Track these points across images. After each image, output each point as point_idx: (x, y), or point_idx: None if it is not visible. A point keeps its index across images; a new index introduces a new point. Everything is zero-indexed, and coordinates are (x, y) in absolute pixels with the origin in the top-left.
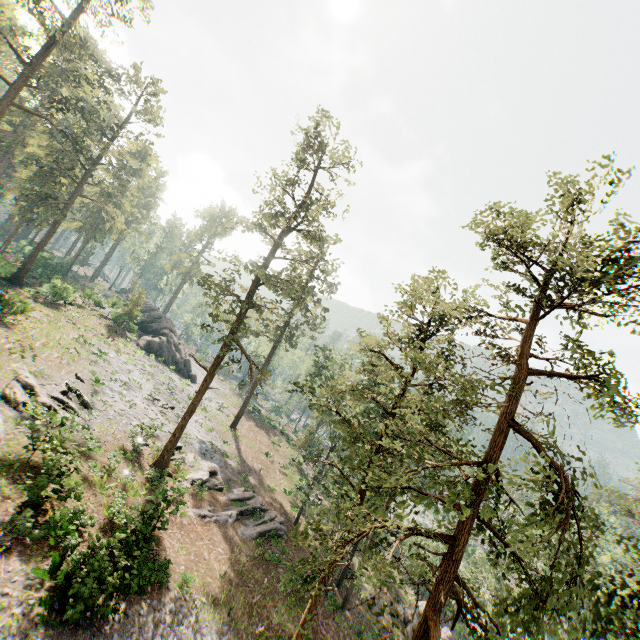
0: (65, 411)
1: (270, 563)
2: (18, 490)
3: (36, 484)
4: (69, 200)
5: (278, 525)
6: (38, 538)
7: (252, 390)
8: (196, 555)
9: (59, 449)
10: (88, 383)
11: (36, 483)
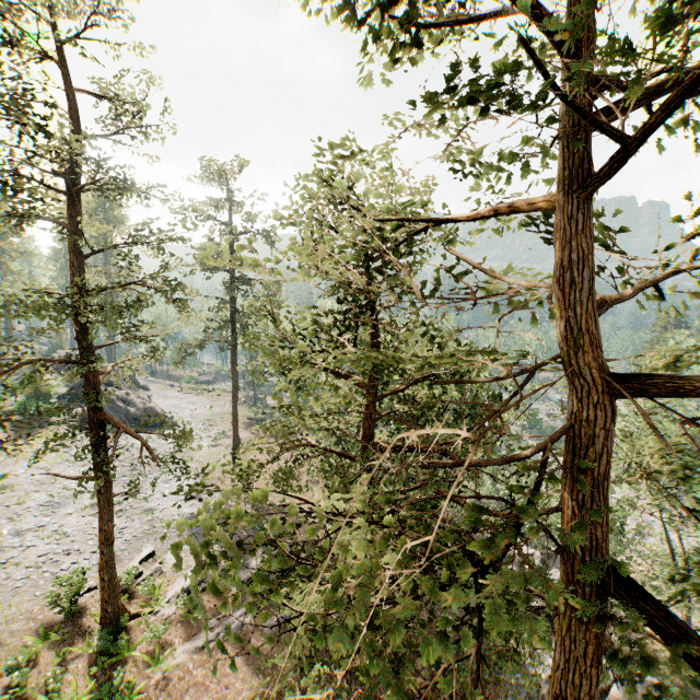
0: None
1: None
2: None
3: None
4: None
5: None
6: None
7: (234, 412)
8: None
9: None
10: None
11: None
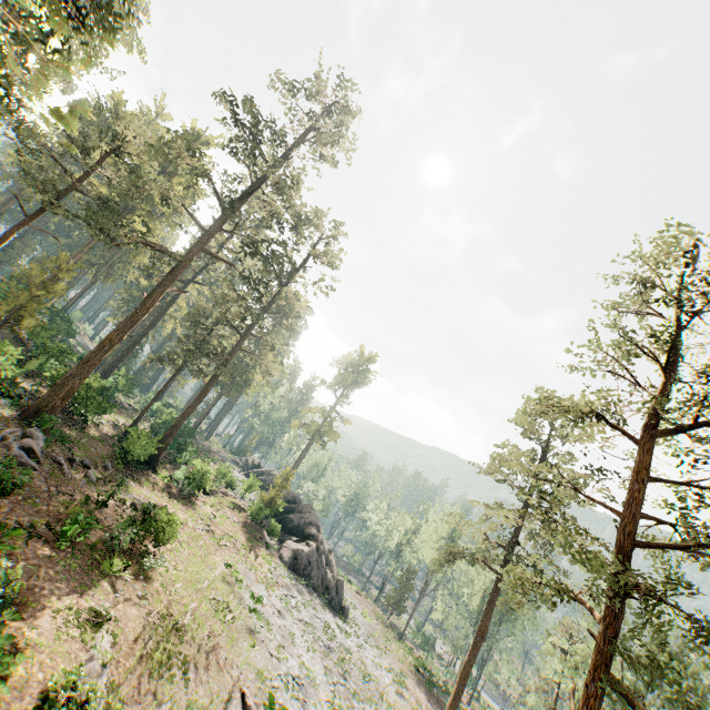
0: None
1: None
2: None
3: None
4: (229, 355)
5: None
6: None
7: (467, 669)
8: None
9: None
10: None
11: None
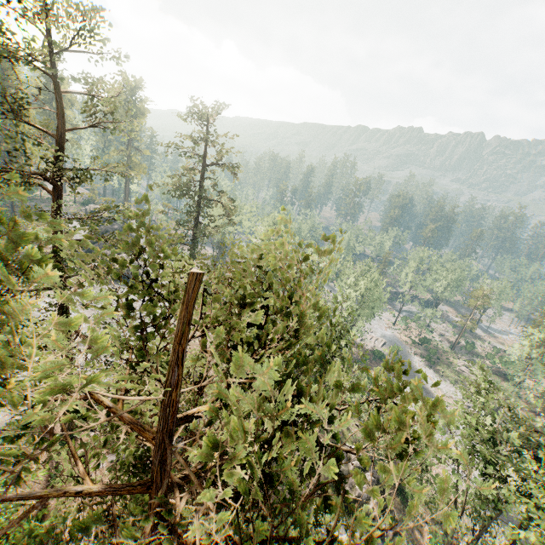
0: None
1: None
2: None
3: None
4: None
5: None
6: None
7: None
8: None
9: None
10: None
11: None
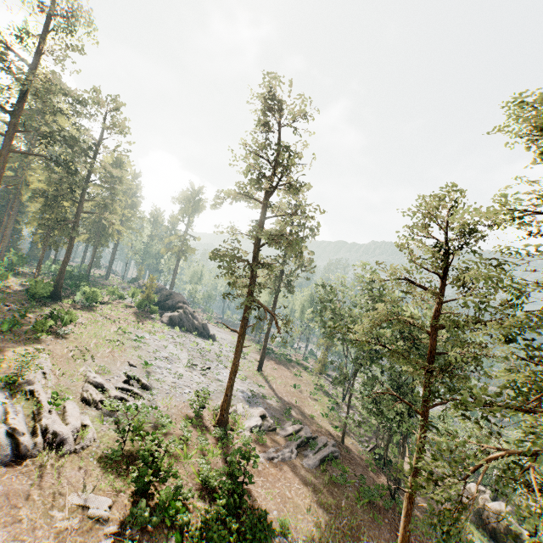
0: (132, 397)
1: (339, 485)
2: (124, 482)
3: (139, 475)
4: (75, 218)
5: (332, 448)
6: (157, 523)
7: (267, 335)
8: (280, 496)
9: (147, 438)
10: (140, 367)
11: (139, 474)
